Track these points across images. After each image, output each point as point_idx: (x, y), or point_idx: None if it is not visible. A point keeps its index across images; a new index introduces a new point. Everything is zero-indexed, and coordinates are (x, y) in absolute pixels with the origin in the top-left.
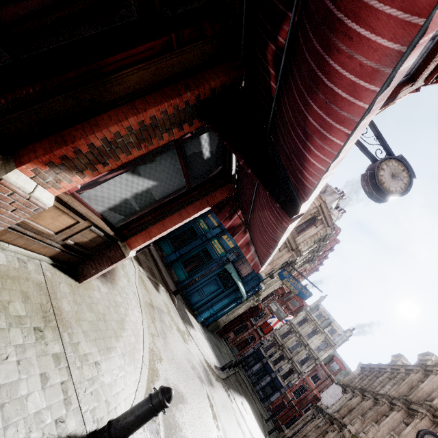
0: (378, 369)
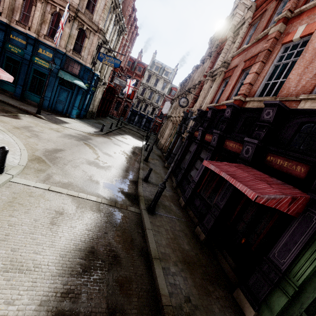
0: (185, 81)
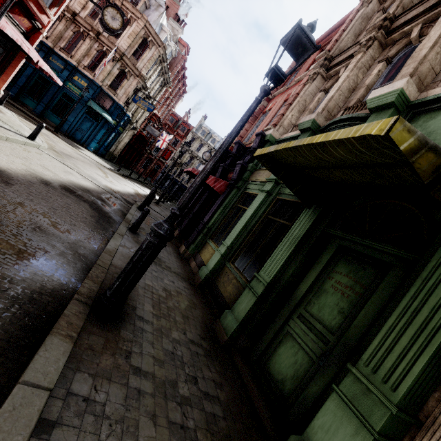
0: None
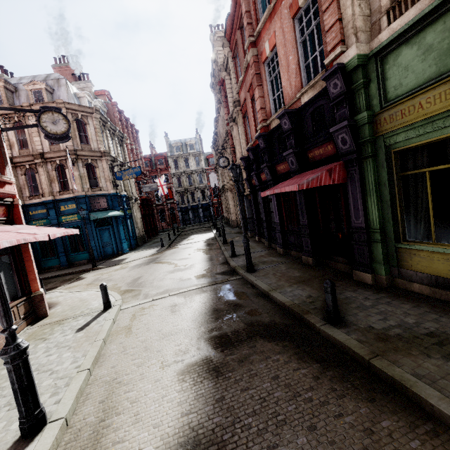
0: (215, 141)
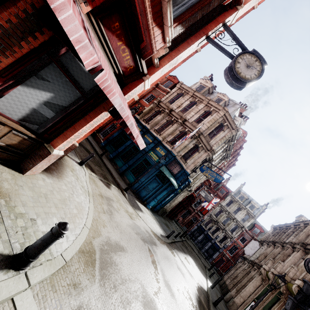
0: (285, 227)
